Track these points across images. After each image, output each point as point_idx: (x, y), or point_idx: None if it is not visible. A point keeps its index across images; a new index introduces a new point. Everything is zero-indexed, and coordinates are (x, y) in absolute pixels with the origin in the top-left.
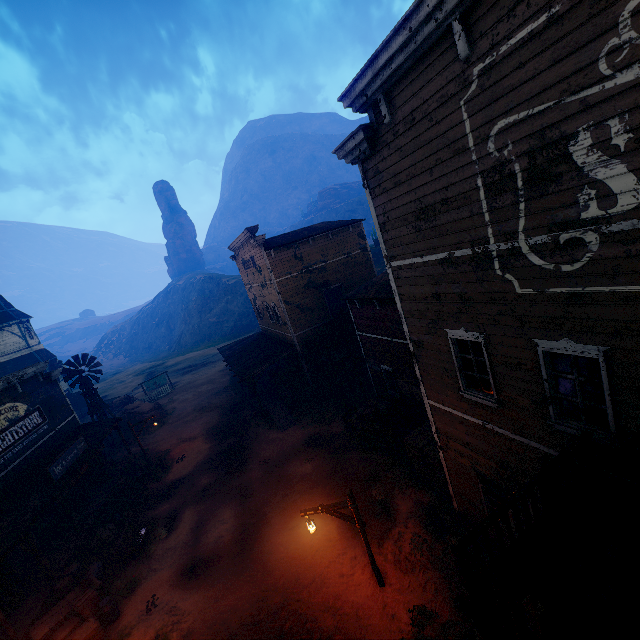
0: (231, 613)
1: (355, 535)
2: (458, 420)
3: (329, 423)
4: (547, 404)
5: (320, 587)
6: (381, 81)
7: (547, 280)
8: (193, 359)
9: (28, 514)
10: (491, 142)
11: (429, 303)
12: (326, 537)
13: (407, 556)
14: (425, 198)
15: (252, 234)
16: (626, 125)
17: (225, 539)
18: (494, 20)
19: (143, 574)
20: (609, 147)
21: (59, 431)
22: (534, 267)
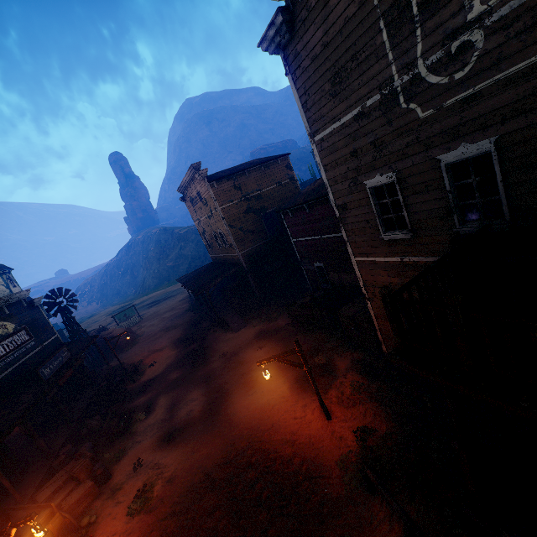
0: (205, 459)
1: (304, 390)
2: (381, 266)
3: (275, 320)
4: (452, 215)
5: (278, 429)
6: None
7: (444, 95)
8: (156, 296)
9: (24, 404)
10: None
11: (349, 163)
12: (280, 395)
13: (348, 397)
14: (338, 61)
15: (196, 170)
16: None
17: (195, 411)
18: None
19: (128, 446)
20: None
21: (45, 347)
22: (432, 87)
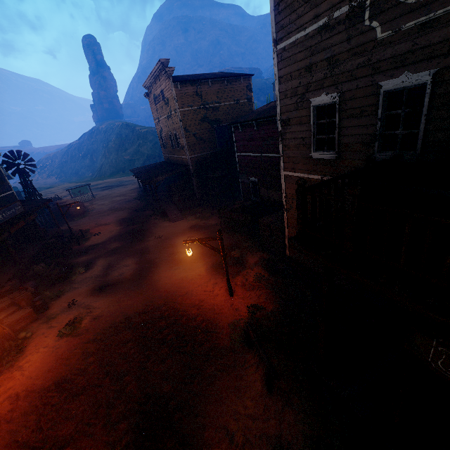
0: (128, 308)
1: (217, 273)
2: None
3: (207, 219)
4: (374, 142)
5: (190, 296)
6: None
7: (406, 16)
8: (110, 182)
9: None
10: None
11: (302, 78)
12: (197, 274)
13: (250, 283)
14: None
15: (164, 66)
16: None
17: (127, 274)
18: None
19: (66, 290)
20: None
21: (0, 199)
22: (399, 5)
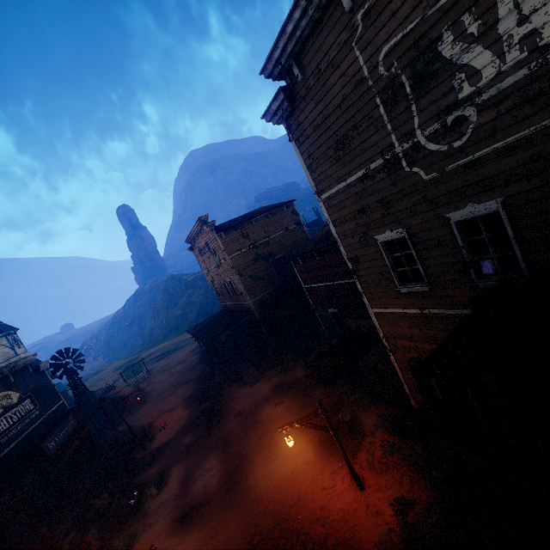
0: (227, 545)
1: (330, 453)
2: (400, 317)
3: (292, 371)
4: (468, 269)
5: (306, 503)
6: (290, 48)
7: (445, 160)
8: (165, 348)
9: (26, 487)
10: (381, 66)
11: (357, 219)
12: (304, 461)
13: (380, 460)
14: (339, 131)
15: (204, 222)
16: (474, 16)
17: (213, 483)
18: None
19: (139, 530)
20: (466, 37)
21: (50, 416)
22: (433, 153)
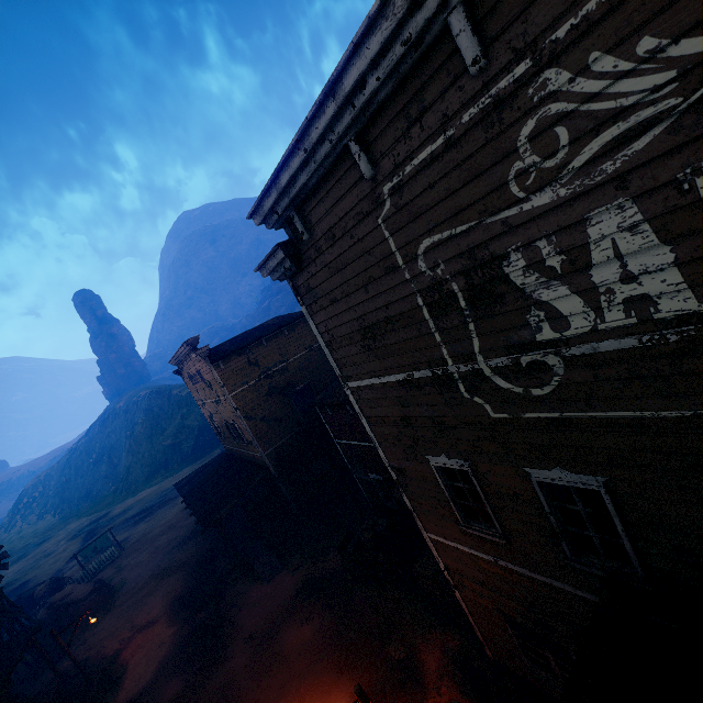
0: None
1: None
2: (466, 556)
3: (324, 557)
4: (559, 539)
5: None
6: (289, 199)
7: (520, 404)
8: (147, 499)
9: None
10: (421, 261)
11: (400, 427)
12: None
13: None
14: (367, 316)
15: (193, 347)
16: (556, 247)
17: None
18: (391, 141)
19: None
20: (545, 268)
21: None
22: (502, 390)
